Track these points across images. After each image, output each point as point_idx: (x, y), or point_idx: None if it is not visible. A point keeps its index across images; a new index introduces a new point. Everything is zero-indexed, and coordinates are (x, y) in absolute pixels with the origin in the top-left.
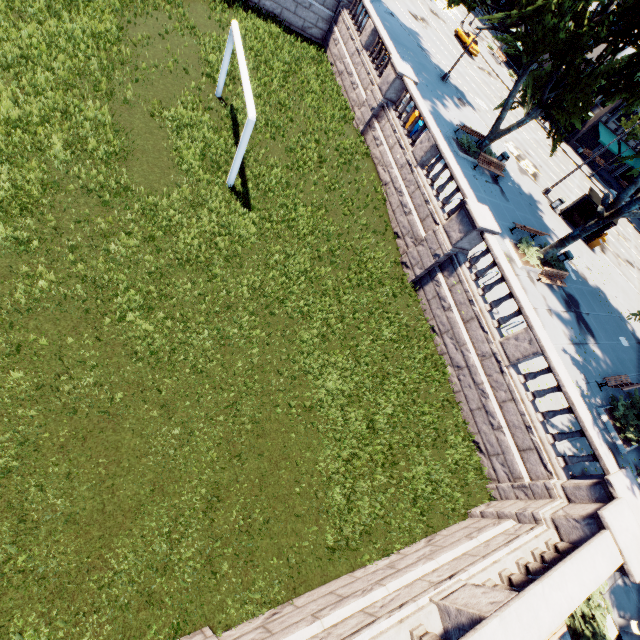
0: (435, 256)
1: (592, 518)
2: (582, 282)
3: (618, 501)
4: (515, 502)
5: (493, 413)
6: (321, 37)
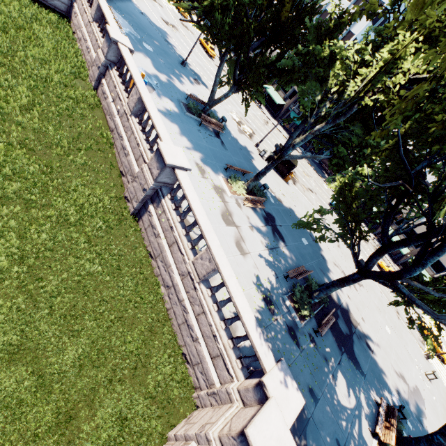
0: (144, 190)
1: (243, 435)
2: (278, 204)
3: (267, 405)
4: (207, 411)
5: (192, 326)
6: (65, 10)
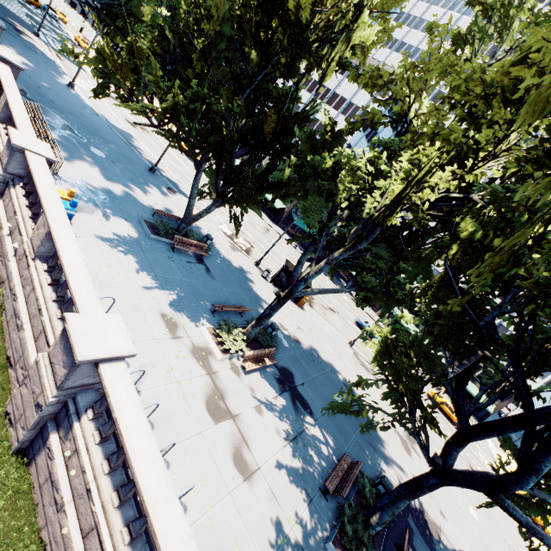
0: (38, 407)
1: None
2: (295, 346)
3: None
4: None
5: None
6: None
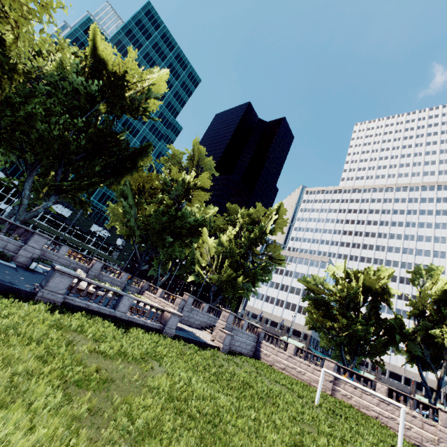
0: None
1: None
2: None
3: None
4: None
5: None
6: (252, 354)
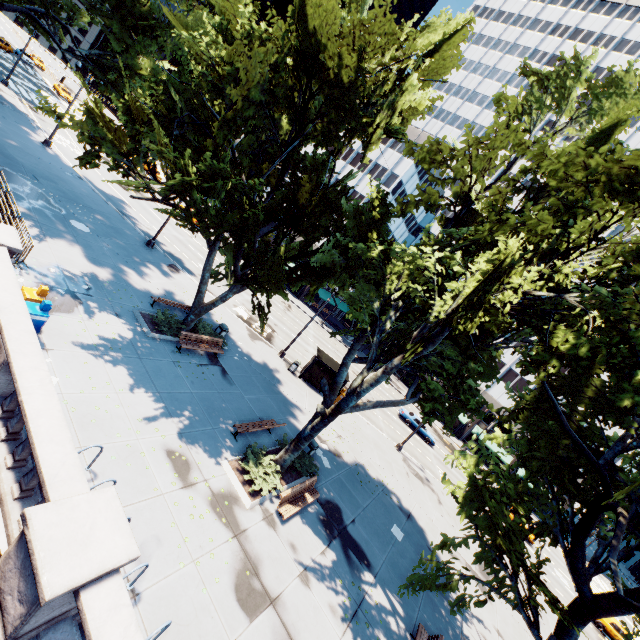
0: None
1: None
2: (338, 464)
3: None
4: None
5: None
6: None
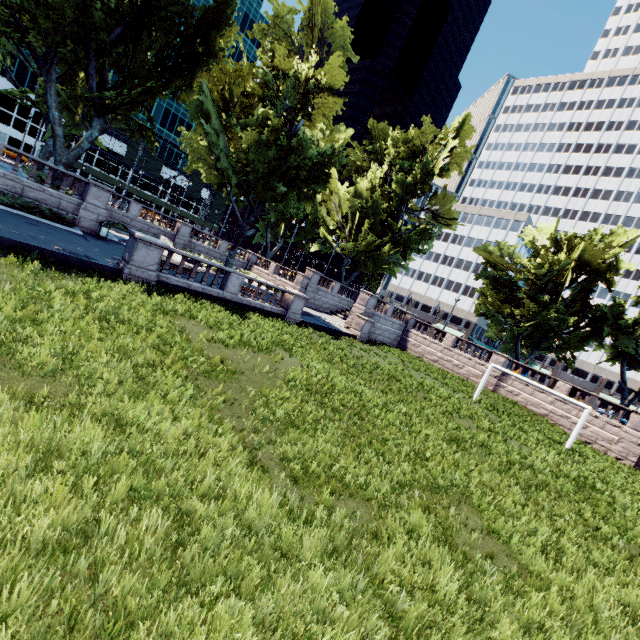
0: (639, 445)
1: None
2: None
3: None
4: None
5: None
6: (396, 344)
